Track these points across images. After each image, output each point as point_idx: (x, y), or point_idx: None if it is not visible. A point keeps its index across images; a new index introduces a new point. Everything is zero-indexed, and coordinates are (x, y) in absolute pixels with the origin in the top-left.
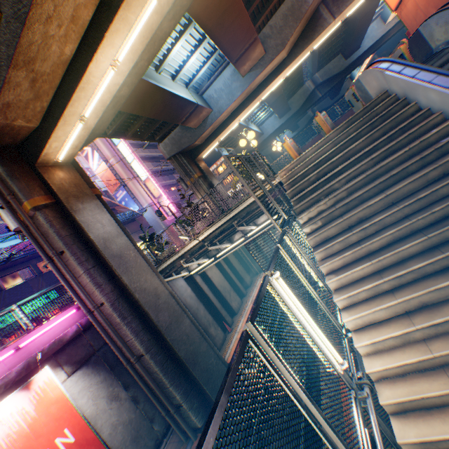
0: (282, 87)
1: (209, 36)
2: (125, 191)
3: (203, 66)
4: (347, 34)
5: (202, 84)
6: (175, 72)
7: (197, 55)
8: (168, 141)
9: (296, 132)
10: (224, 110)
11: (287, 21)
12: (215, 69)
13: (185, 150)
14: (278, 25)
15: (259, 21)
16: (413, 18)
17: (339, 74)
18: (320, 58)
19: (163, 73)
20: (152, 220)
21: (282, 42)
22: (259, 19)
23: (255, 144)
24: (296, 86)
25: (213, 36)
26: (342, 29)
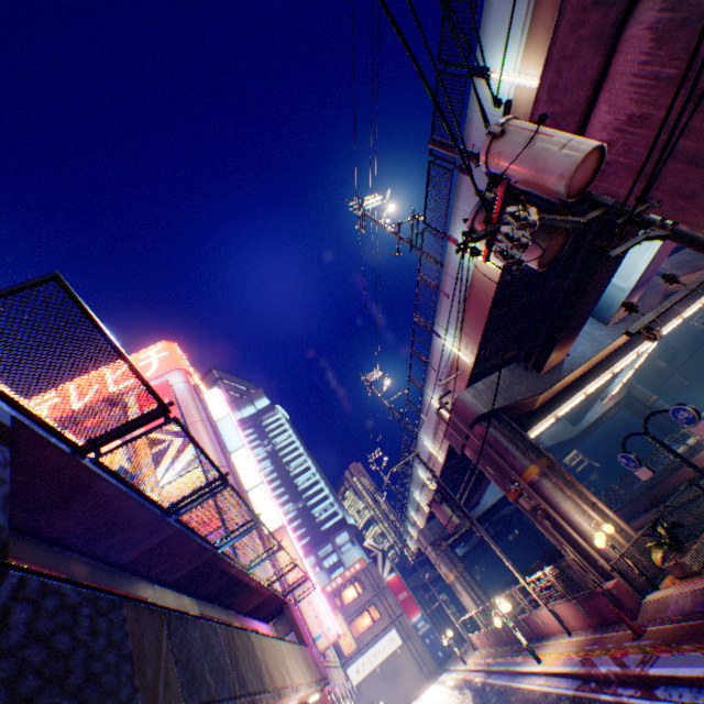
0: None
1: None
2: None
3: None
4: None
5: None
6: None
7: None
8: (483, 385)
9: (466, 545)
10: (589, 355)
11: (644, 293)
12: None
13: (513, 407)
14: None
15: None
16: None
17: (569, 440)
18: None
19: None
20: None
21: (647, 305)
22: None
23: None
24: None
25: None
26: None
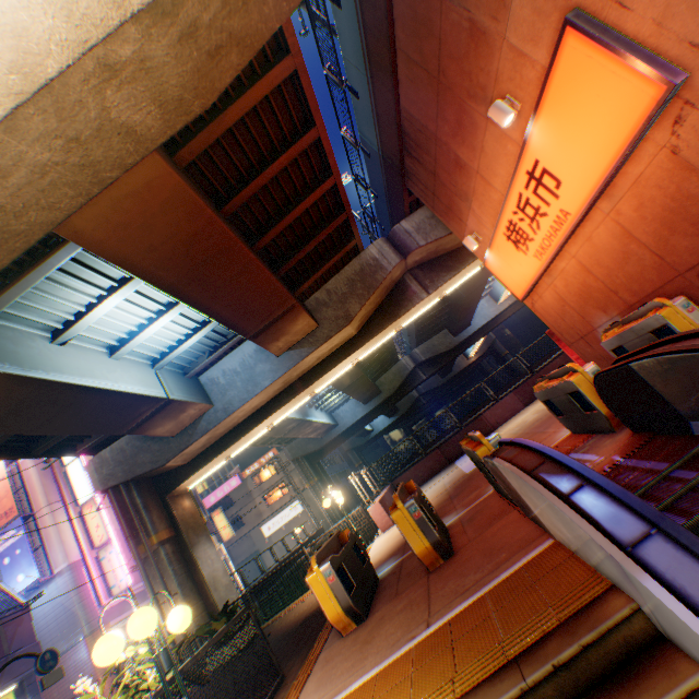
0: (365, 362)
1: (173, 293)
2: (24, 530)
3: (194, 333)
4: (452, 308)
5: (197, 359)
6: (119, 340)
7: (172, 318)
8: (111, 453)
9: (395, 416)
10: (235, 407)
11: (355, 287)
12: (226, 339)
13: (145, 474)
14: (341, 290)
15: (307, 281)
16: (559, 315)
17: (448, 351)
18: (420, 331)
19: (82, 340)
20: (64, 608)
21: (347, 313)
22: (308, 278)
23: (180, 623)
24: (388, 361)
25: (185, 294)
26: (444, 302)
